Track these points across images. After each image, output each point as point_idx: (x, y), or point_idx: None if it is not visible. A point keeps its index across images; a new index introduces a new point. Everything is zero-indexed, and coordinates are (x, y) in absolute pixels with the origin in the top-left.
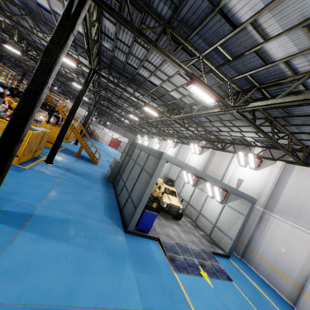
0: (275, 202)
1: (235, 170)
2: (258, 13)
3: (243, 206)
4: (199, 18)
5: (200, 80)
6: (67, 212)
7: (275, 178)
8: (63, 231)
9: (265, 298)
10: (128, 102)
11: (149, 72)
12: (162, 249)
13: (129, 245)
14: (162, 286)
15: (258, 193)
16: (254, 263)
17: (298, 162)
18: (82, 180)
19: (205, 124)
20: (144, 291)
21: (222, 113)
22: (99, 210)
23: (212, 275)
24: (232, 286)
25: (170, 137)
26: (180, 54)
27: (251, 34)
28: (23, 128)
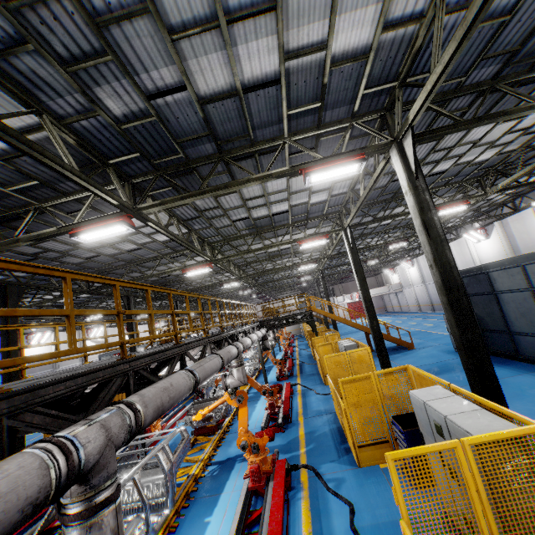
0: None
1: None
2: None
3: None
4: None
5: None
6: None
7: None
8: None
9: None
10: (373, 234)
11: (433, 164)
12: None
13: None
14: None
15: None
16: None
17: None
18: (462, 375)
19: None
20: None
21: None
22: None
23: None
24: None
25: (458, 229)
26: (510, 95)
27: None
28: (477, 326)
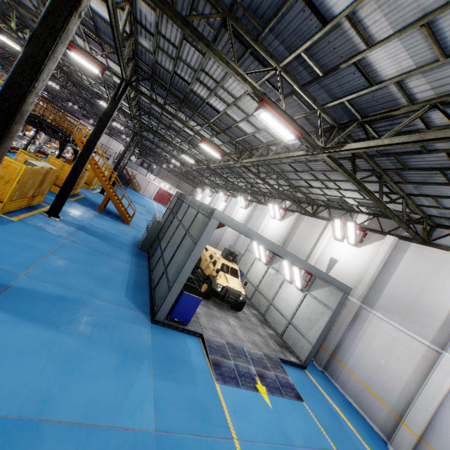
0: (378, 294)
1: (328, 245)
2: (358, 1)
3: (331, 296)
4: (274, 6)
5: (275, 103)
6: (66, 287)
7: (381, 260)
8: (54, 313)
9: (348, 428)
10: (180, 136)
11: (208, 90)
12: (204, 350)
13: (154, 340)
14: (194, 401)
15: (357, 279)
16: (340, 378)
17: (415, 238)
18: (101, 244)
19: (289, 175)
20: (163, 405)
21: (311, 159)
22: (117, 288)
23: (273, 391)
24: (301, 407)
25: (242, 193)
26: (250, 62)
27: (348, 35)
28: None
